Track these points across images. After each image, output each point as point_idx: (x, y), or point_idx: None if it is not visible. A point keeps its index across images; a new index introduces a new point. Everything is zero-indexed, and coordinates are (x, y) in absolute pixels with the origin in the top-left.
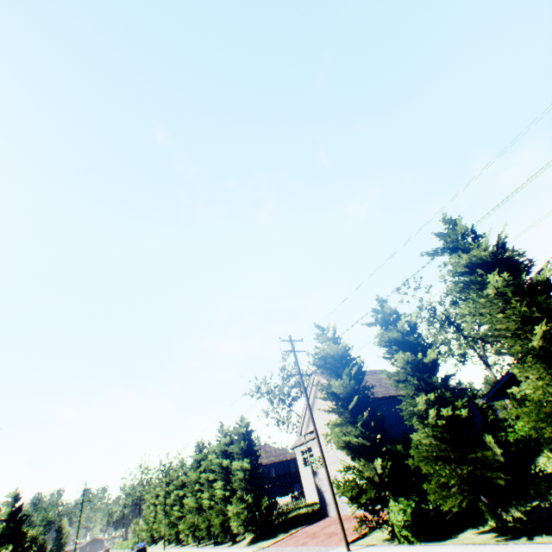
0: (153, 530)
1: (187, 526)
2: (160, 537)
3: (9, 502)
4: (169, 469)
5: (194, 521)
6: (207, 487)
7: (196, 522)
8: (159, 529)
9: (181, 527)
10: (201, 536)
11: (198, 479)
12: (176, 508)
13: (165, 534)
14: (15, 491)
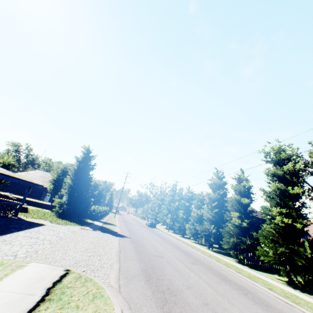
0: (155, 216)
1: (200, 229)
2: (159, 222)
3: (83, 152)
4: (173, 187)
5: (207, 228)
6: (235, 208)
7: (210, 230)
8: (162, 218)
9: (187, 226)
10: (211, 243)
11: (215, 198)
12: (181, 211)
13: (169, 223)
14: (88, 147)
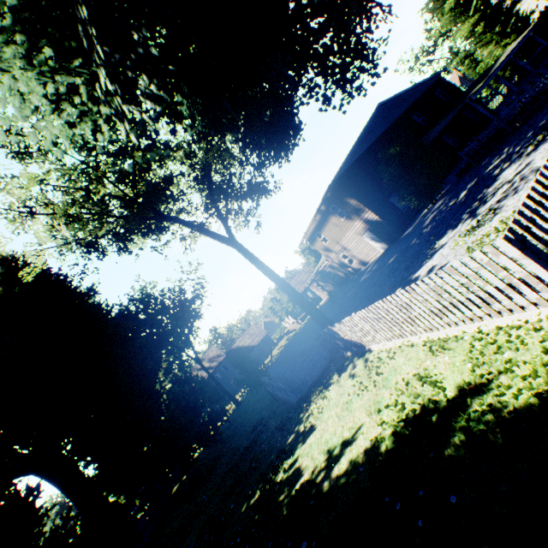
0: None
1: None
2: None
3: None
4: None
5: None
6: None
7: None
8: None
9: None
10: None
11: None
12: None
13: None
14: None
